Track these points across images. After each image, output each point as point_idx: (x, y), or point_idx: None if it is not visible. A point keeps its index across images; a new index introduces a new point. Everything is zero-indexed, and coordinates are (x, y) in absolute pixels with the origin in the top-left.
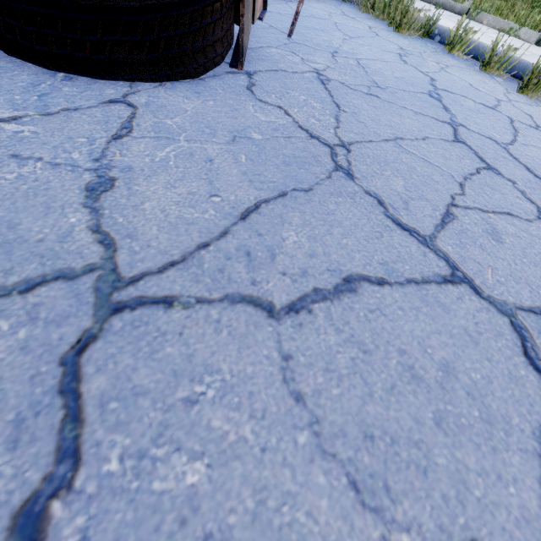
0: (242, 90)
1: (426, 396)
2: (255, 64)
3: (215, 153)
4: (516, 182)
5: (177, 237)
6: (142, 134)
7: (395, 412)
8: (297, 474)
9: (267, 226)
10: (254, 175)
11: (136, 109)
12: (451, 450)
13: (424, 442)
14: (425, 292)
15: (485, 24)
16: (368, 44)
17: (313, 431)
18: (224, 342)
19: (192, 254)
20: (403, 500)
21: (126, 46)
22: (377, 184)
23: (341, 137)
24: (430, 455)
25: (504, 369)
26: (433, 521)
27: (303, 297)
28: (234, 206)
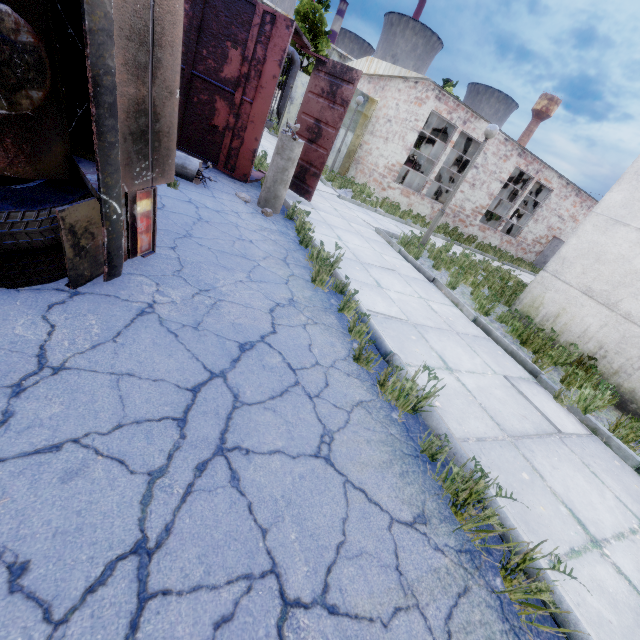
0: (40, 306)
1: None
2: (97, 287)
3: None
4: (187, 437)
5: None
6: None
7: None
8: None
9: None
10: None
11: None
12: None
13: None
14: None
15: (443, 293)
16: (258, 289)
17: None
18: None
19: None
20: None
21: None
22: (28, 406)
23: (68, 361)
24: None
25: None
26: None
27: None
28: None
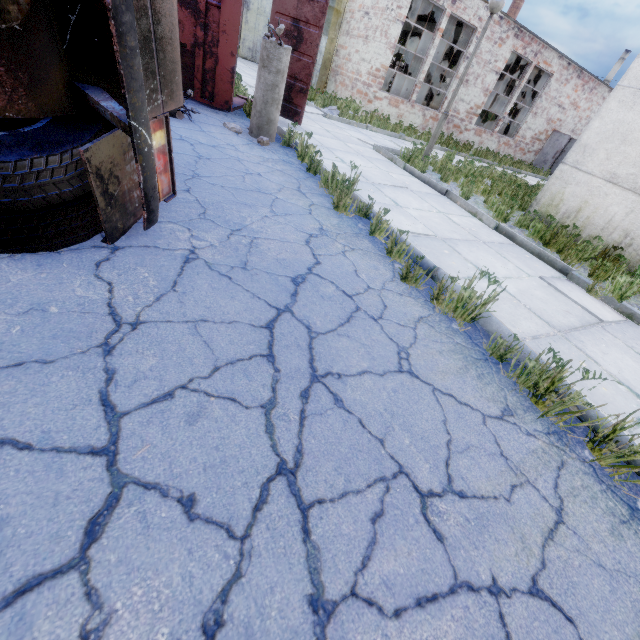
0: (88, 265)
1: None
2: (132, 239)
3: None
4: (281, 370)
5: None
6: None
7: None
8: None
9: None
10: (9, 345)
11: None
12: None
13: None
14: (57, 460)
15: (459, 205)
16: (286, 222)
17: None
18: None
19: None
20: None
21: None
22: (125, 362)
23: (141, 316)
24: None
25: (54, 529)
26: None
27: None
28: None
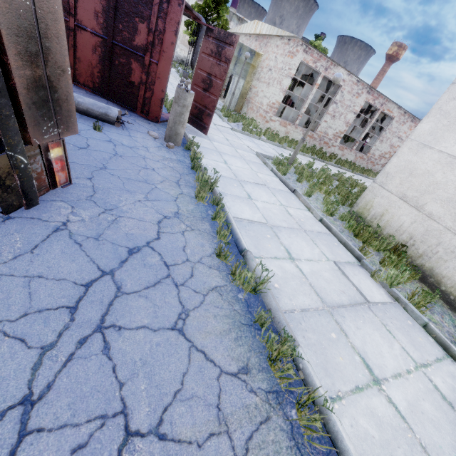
0: None
1: None
2: (25, 212)
3: None
4: (75, 320)
5: None
6: None
7: None
8: None
9: None
10: None
11: None
12: None
13: None
14: None
15: (301, 200)
16: (151, 206)
17: None
18: None
19: None
20: None
21: None
22: None
23: None
24: None
25: None
26: None
27: None
28: None
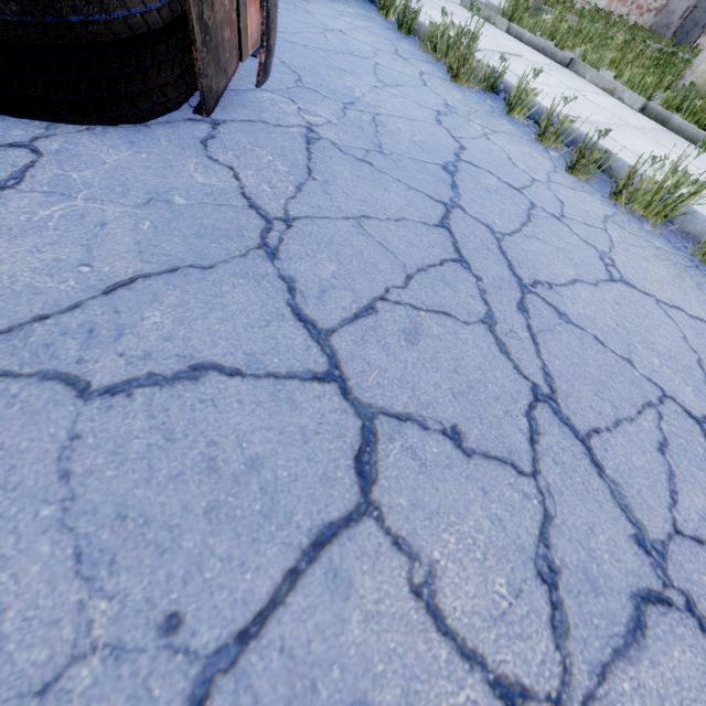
0: (192, 144)
1: (211, 487)
2: (230, 111)
3: (114, 217)
4: (483, 279)
5: (15, 306)
6: (31, 188)
7: (165, 498)
8: (22, 542)
9: (131, 304)
10: (148, 245)
11: (40, 157)
12: (206, 536)
13: (181, 527)
14: (280, 388)
15: (588, 80)
16: (403, 95)
17: (62, 506)
18: (10, 417)
19: (22, 326)
20: (123, 574)
21: (37, 84)
22: (300, 268)
23: (290, 210)
24: (179, 538)
25: (320, 470)
26: (143, 593)
27: (129, 380)
28: (103, 279)
